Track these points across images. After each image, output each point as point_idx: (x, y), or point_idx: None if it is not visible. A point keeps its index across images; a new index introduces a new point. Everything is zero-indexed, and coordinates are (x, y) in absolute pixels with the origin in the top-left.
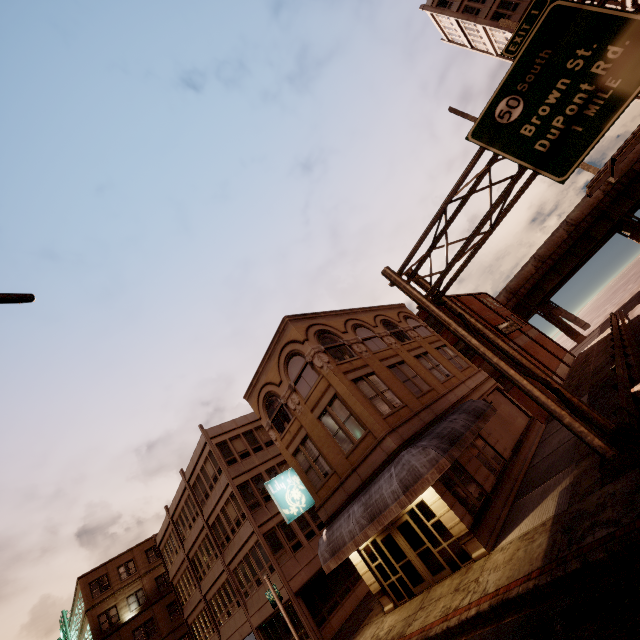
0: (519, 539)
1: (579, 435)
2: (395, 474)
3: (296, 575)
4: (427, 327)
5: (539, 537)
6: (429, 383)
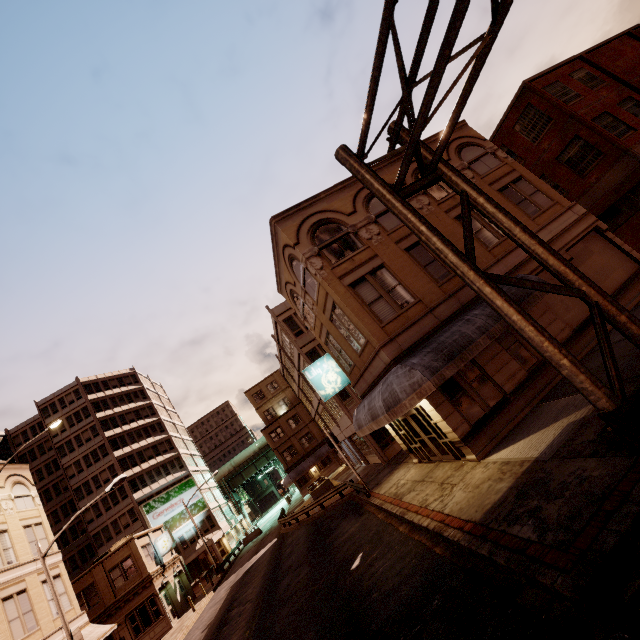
0: (500, 465)
1: (580, 391)
2: (381, 392)
3: None
4: (496, 153)
5: (506, 479)
6: None
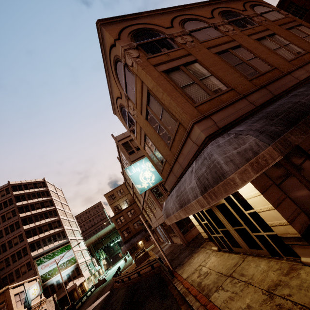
0: None
1: None
2: (194, 170)
3: None
4: (279, 11)
5: None
6: (271, 63)
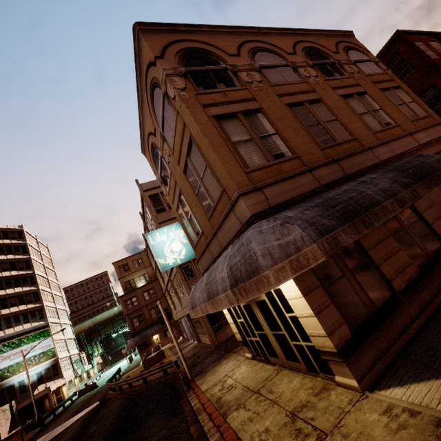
0: (437, 427)
1: None
2: (228, 256)
3: None
4: (378, 63)
5: None
6: (352, 131)
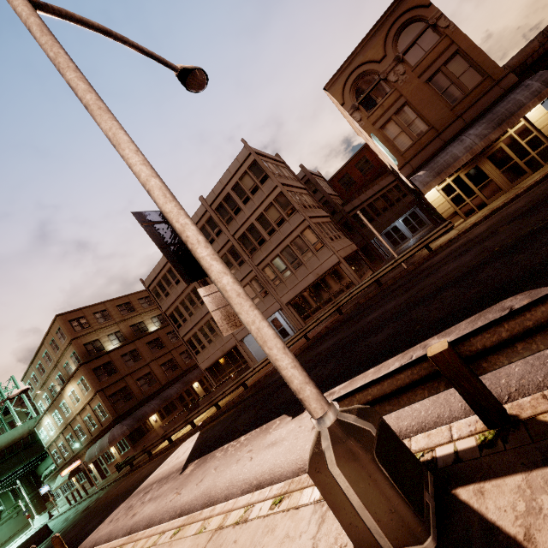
0: None
1: None
2: (534, 81)
3: (339, 250)
4: None
5: None
6: None
